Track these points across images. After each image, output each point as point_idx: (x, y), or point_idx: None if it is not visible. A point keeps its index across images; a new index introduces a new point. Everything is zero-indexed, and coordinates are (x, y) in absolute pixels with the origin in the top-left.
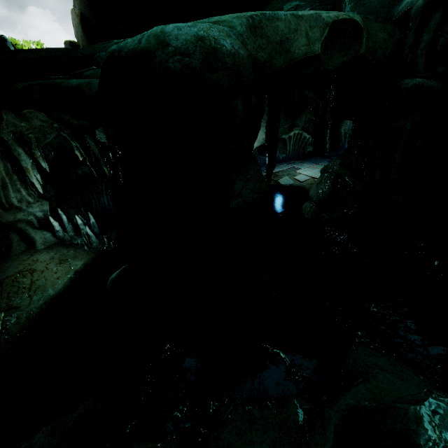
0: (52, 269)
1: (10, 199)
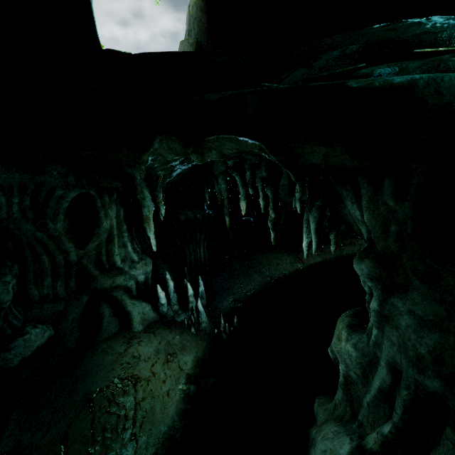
0: (159, 374)
1: (112, 256)
